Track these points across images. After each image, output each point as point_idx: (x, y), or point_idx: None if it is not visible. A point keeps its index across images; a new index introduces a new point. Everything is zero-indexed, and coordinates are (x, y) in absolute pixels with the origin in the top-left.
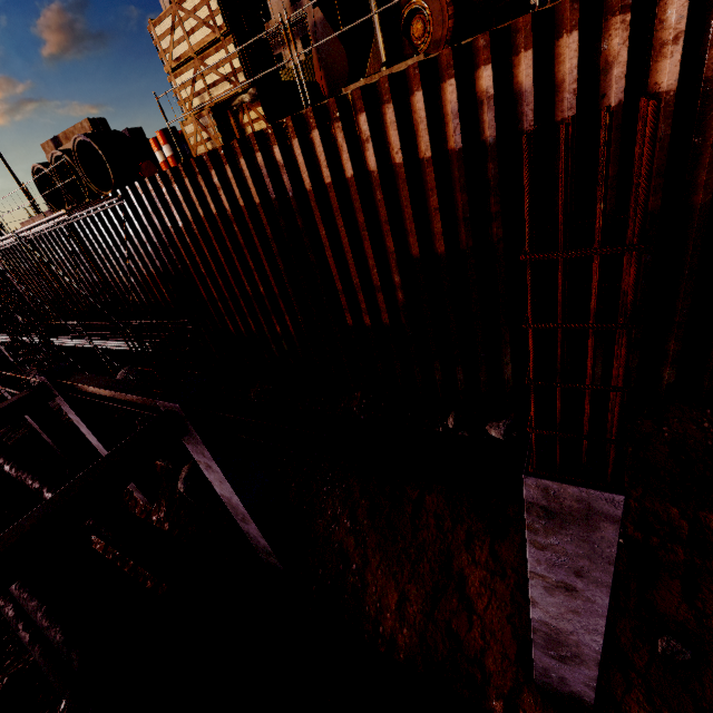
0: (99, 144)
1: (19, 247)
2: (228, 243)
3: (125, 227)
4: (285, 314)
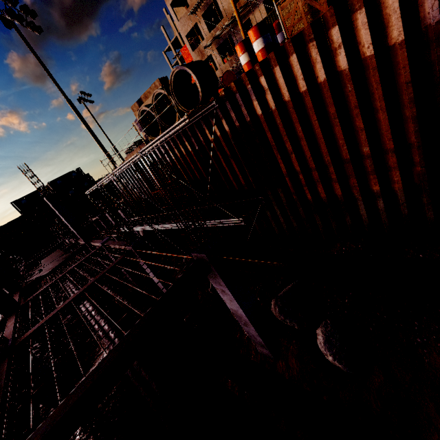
0: (191, 69)
1: (128, 171)
2: (333, 109)
3: (213, 130)
4: (395, 170)
